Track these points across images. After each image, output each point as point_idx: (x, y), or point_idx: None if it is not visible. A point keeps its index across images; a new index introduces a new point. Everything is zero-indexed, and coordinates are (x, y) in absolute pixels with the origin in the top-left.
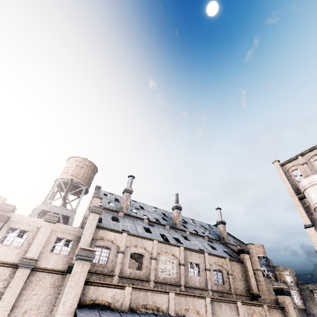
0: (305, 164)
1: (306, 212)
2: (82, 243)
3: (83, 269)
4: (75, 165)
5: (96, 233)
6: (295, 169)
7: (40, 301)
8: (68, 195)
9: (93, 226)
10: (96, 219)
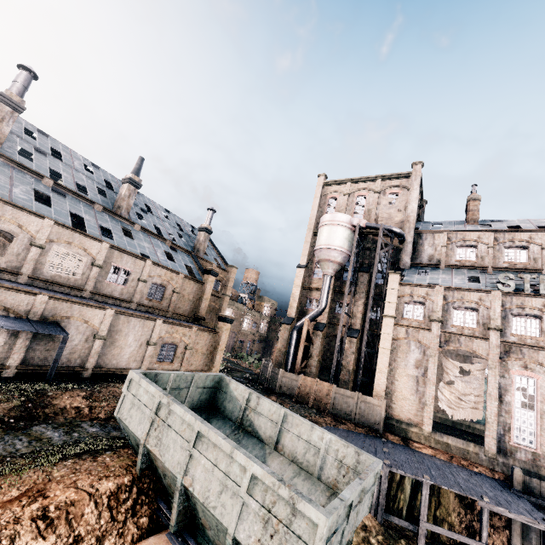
0: (348, 196)
1: (310, 251)
2: None
3: None
4: None
5: None
6: (335, 197)
7: None
8: None
9: None
10: None
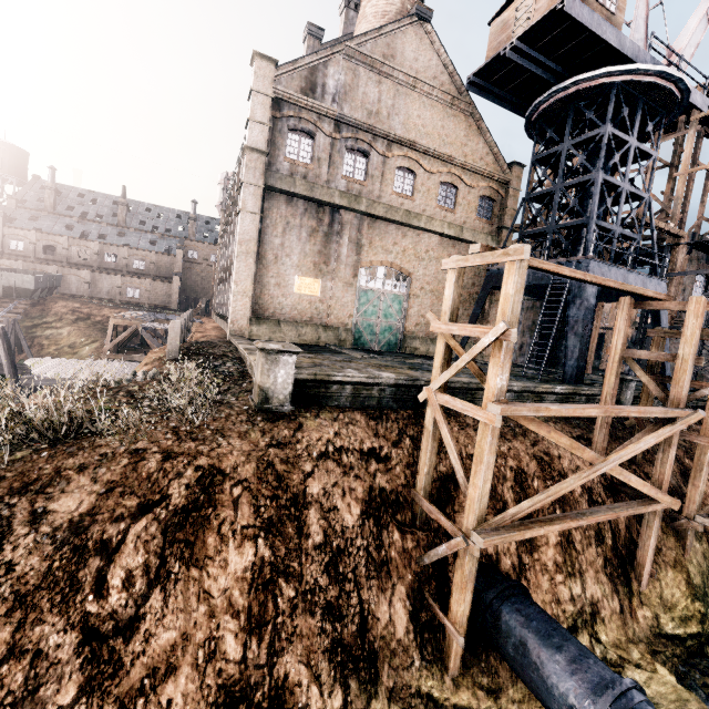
0: None
1: None
2: None
3: None
4: None
5: (7, 231)
6: None
7: None
8: None
9: (0, 226)
10: (1, 221)
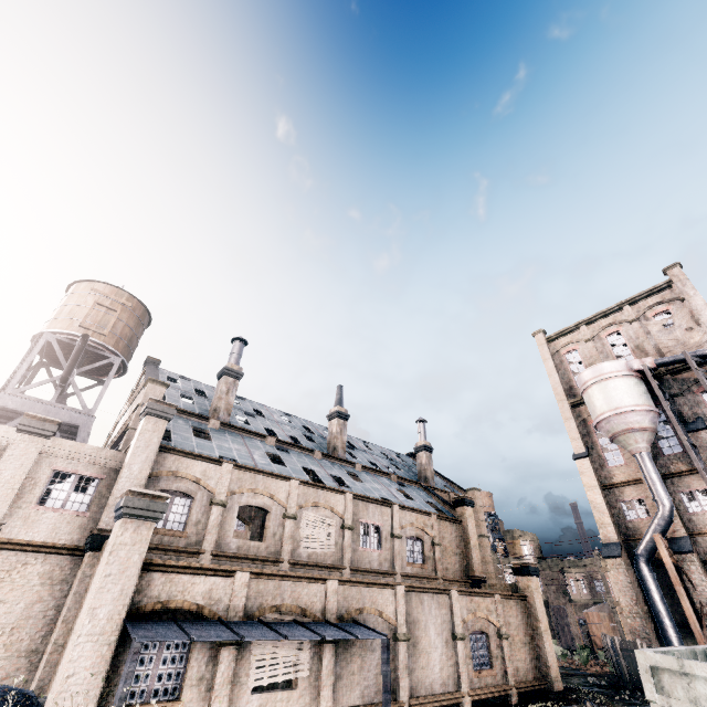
0: (592, 341)
1: (580, 430)
2: (126, 484)
3: (138, 538)
4: (92, 302)
5: (160, 462)
6: (573, 349)
7: (15, 617)
8: (72, 376)
9: (152, 446)
10: (159, 431)
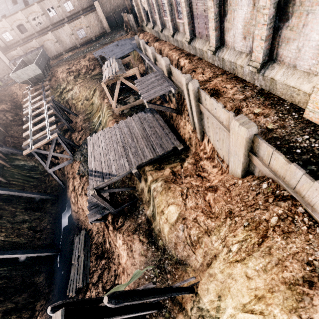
0: None
1: None
2: None
3: None
4: None
5: None
6: None
7: None
8: None
9: None
10: None
